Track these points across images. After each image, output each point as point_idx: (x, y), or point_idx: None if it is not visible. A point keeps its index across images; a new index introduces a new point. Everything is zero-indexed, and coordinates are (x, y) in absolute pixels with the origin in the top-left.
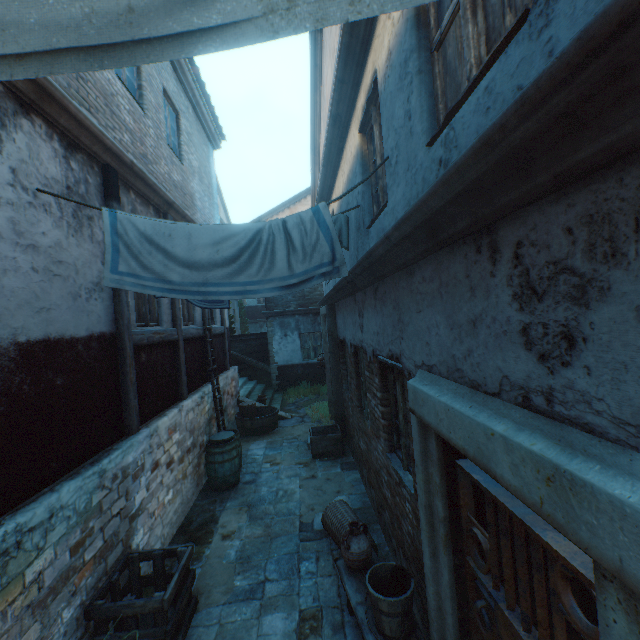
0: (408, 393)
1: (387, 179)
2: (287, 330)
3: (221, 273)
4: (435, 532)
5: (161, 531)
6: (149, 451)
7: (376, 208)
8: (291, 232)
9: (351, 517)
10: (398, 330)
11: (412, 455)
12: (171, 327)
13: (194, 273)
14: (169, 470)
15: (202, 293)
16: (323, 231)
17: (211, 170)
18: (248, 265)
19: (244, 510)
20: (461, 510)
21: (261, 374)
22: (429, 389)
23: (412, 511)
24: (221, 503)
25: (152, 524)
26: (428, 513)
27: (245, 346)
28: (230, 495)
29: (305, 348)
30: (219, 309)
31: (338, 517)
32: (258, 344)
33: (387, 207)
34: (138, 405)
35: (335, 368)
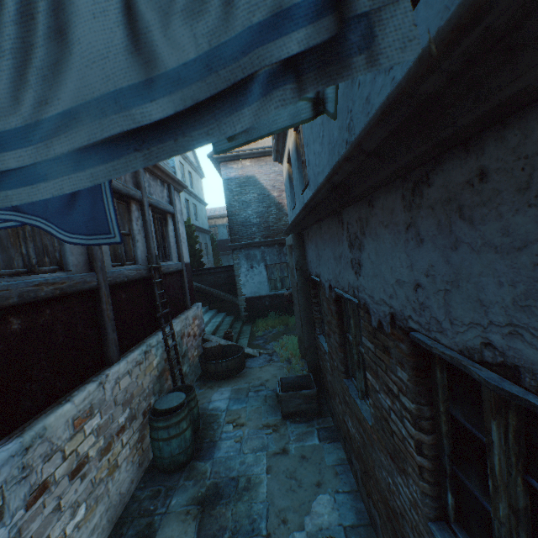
0: None
1: None
2: (253, 262)
3: None
4: None
5: None
6: (19, 477)
7: None
8: None
9: None
10: None
11: None
12: (86, 271)
13: None
14: (77, 479)
15: None
16: None
17: None
18: None
19: (192, 515)
20: None
21: (229, 306)
22: None
23: None
24: (165, 498)
25: None
26: None
27: (214, 279)
28: (178, 482)
29: (272, 279)
30: (175, 244)
31: None
32: (226, 276)
33: None
34: None
35: (305, 308)
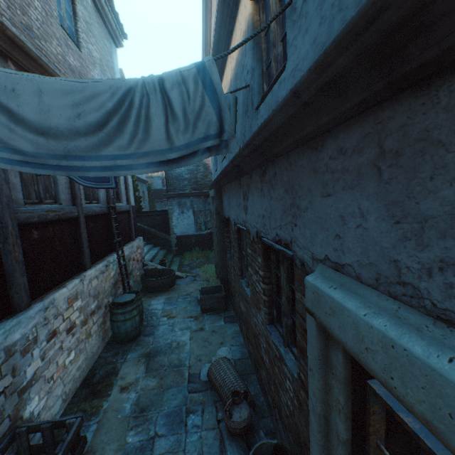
0: (305, 291)
1: (287, 33)
2: (184, 208)
3: (83, 143)
4: (329, 444)
5: (62, 390)
6: (43, 323)
7: (266, 86)
8: (170, 93)
9: (232, 374)
10: (290, 215)
11: (299, 344)
12: (71, 205)
13: (49, 141)
14: (70, 335)
15: (61, 167)
16: (209, 94)
17: (114, 66)
18: (117, 134)
19: (142, 361)
20: (370, 438)
21: (163, 242)
22: (343, 298)
23: (294, 392)
24: (123, 355)
25: (50, 388)
26: (322, 422)
27: (151, 220)
28: (131, 347)
29: (198, 222)
30: (124, 190)
31: (221, 374)
32: (161, 219)
33: (285, 71)
34: (27, 282)
35: (221, 241)
